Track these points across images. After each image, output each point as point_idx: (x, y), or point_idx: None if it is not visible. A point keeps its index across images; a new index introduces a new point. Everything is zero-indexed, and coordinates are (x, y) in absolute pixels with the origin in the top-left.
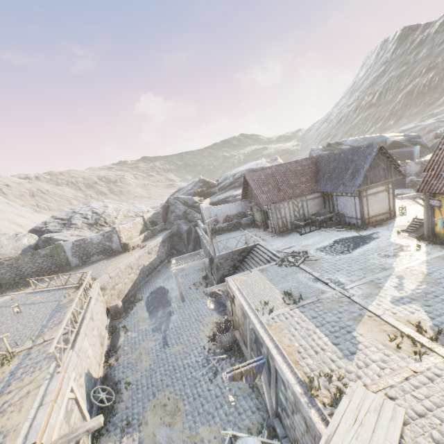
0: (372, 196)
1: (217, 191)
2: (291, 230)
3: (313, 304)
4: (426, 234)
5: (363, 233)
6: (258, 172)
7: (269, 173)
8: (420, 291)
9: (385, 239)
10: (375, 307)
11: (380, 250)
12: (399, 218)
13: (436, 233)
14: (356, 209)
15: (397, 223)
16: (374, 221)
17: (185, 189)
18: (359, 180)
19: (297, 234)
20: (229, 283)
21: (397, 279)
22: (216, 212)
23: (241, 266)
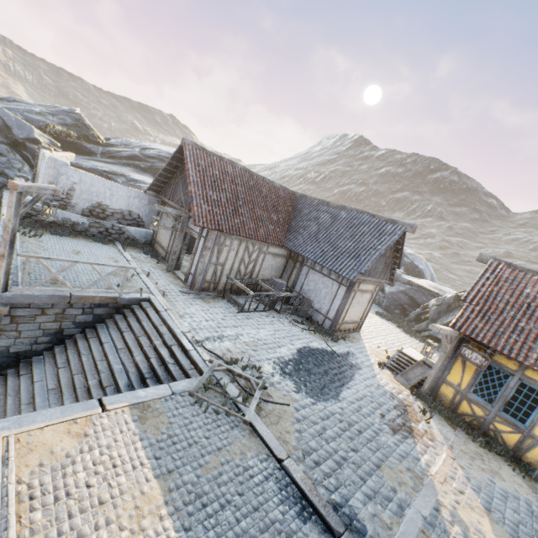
0: (359, 294)
1: (99, 153)
2: (221, 293)
3: None
4: (426, 389)
5: (335, 347)
6: (212, 157)
7: (229, 173)
8: None
9: (371, 376)
10: None
11: (378, 403)
12: (364, 334)
13: (439, 393)
14: (332, 303)
15: (366, 342)
16: (343, 329)
17: (25, 106)
18: (368, 264)
19: (233, 306)
20: None
21: (461, 532)
22: (74, 183)
23: (79, 341)
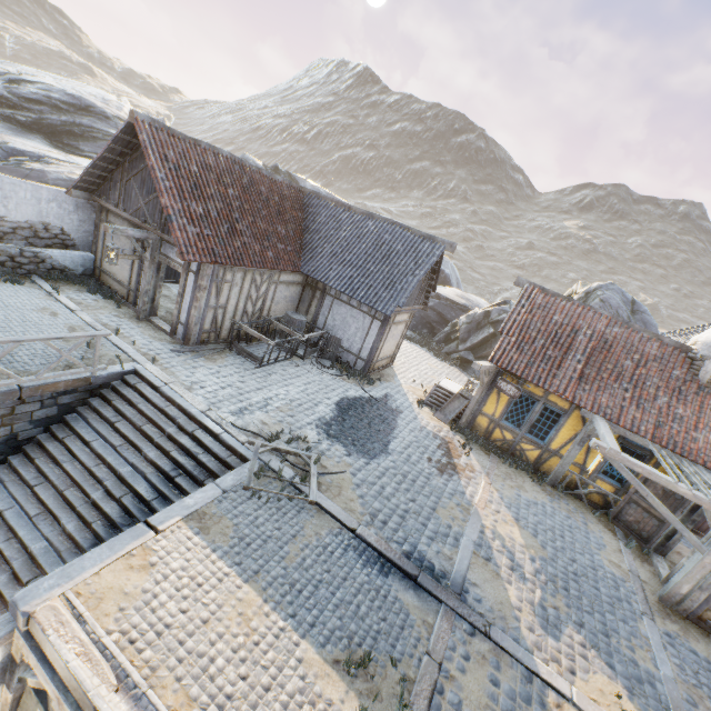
0: (394, 327)
1: None
2: (225, 343)
3: (444, 702)
4: (464, 422)
5: (372, 392)
6: (183, 142)
7: (213, 167)
8: (545, 576)
9: (413, 418)
10: (541, 660)
11: (425, 447)
12: (398, 369)
13: (475, 424)
14: (365, 341)
15: (401, 378)
16: (377, 368)
17: None
18: (406, 295)
19: (247, 360)
20: (58, 645)
21: (500, 544)
22: None
23: (49, 445)
